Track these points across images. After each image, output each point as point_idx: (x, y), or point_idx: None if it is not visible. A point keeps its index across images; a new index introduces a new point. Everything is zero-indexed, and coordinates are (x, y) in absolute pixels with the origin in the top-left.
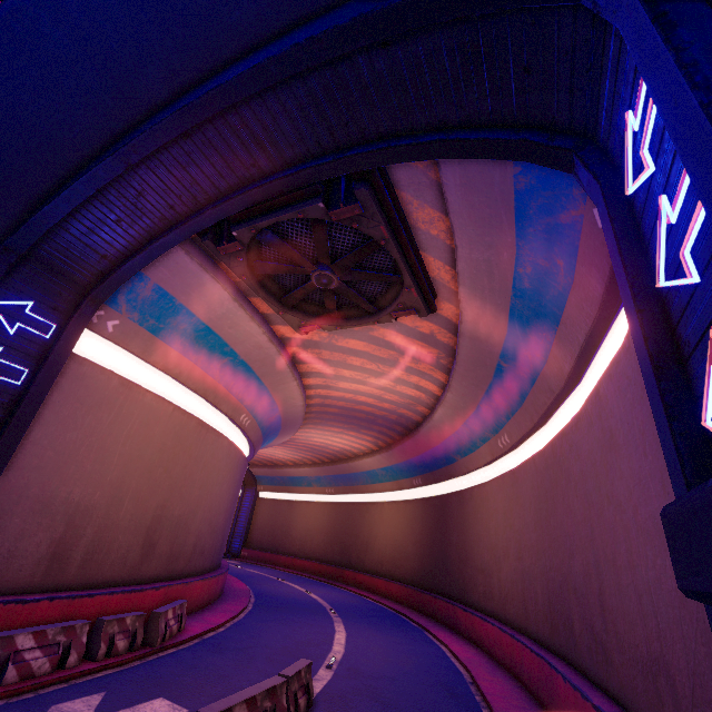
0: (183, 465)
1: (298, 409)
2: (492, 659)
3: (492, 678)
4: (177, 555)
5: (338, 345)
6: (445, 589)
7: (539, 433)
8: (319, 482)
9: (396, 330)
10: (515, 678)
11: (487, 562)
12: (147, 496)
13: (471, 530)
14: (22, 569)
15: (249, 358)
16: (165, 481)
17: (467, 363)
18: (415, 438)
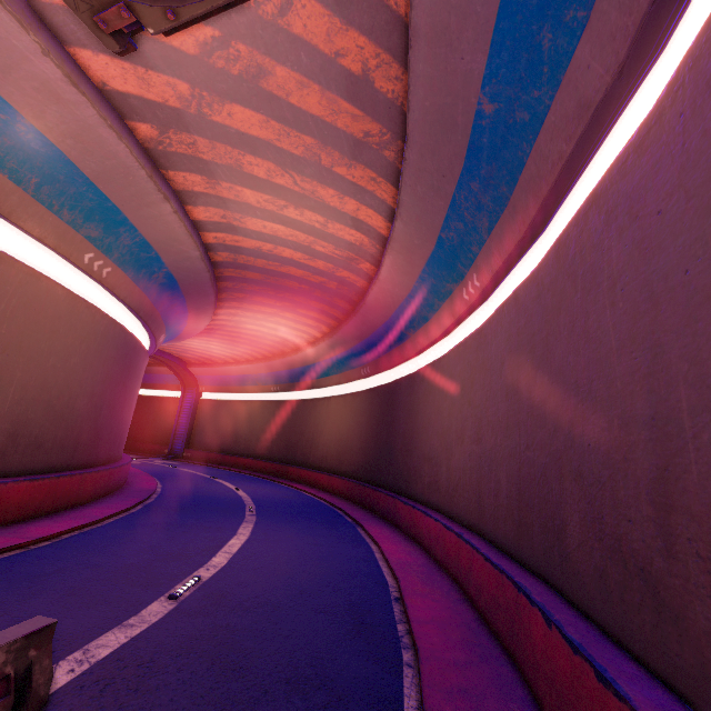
0: None
1: (197, 266)
2: (431, 558)
3: (427, 589)
4: None
5: (217, 122)
6: (388, 481)
7: (528, 255)
8: (264, 380)
9: (304, 72)
10: (458, 586)
11: (436, 449)
12: None
13: (420, 416)
14: None
15: (47, 126)
16: None
17: (424, 131)
18: (361, 314)
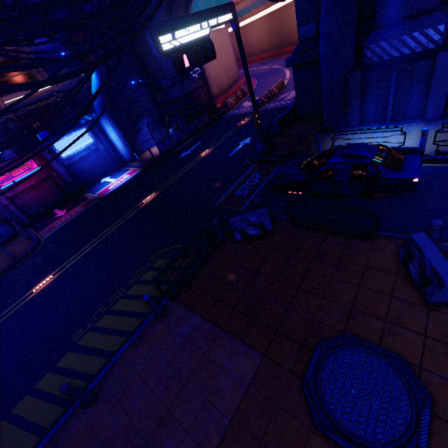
0: (222, 50)
1: None
2: None
3: None
4: (233, 76)
5: None
6: None
7: None
8: (254, 7)
9: None
10: None
11: None
12: (221, 65)
13: None
14: (216, 92)
15: None
16: (221, 58)
17: None
18: None
